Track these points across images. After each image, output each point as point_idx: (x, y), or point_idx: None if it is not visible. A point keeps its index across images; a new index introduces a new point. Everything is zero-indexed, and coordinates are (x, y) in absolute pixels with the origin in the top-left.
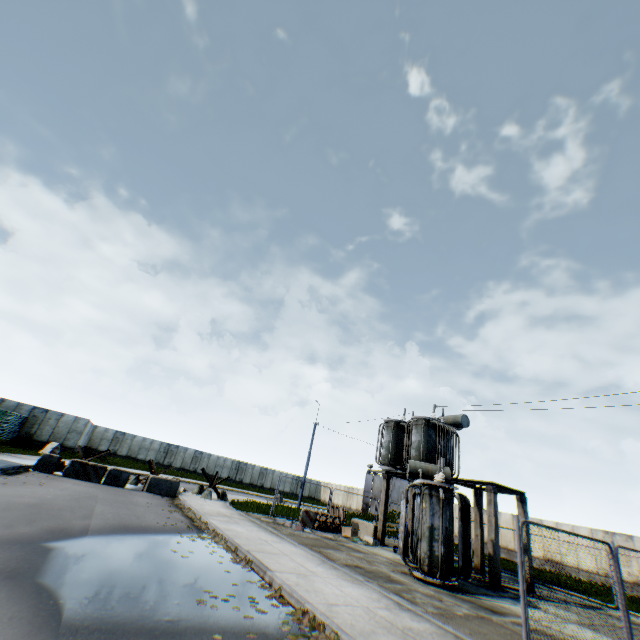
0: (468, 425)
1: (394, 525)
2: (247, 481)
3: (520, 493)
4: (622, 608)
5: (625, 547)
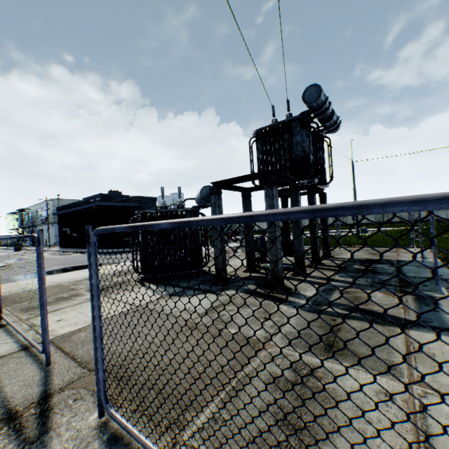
0: (319, 96)
1: None
2: (396, 220)
3: (263, 175)
4: None
5: None
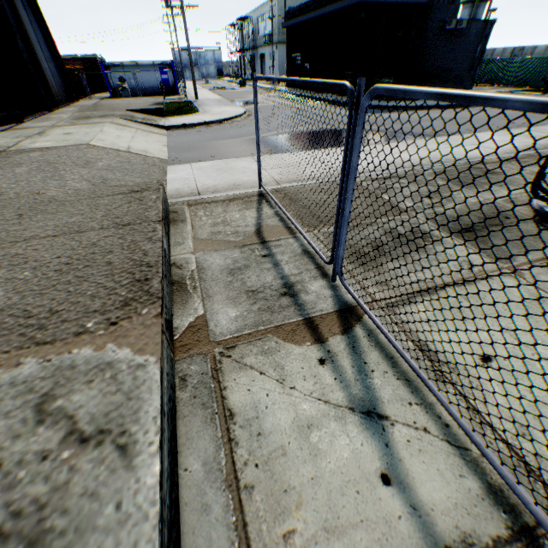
0: None
1: None
2: None
3: None
4: (337, 212)
5: (405, 92)
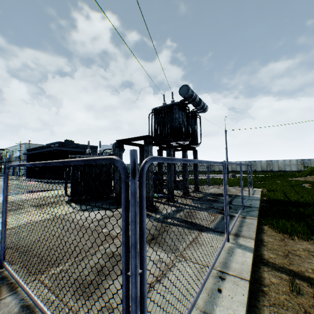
0: (188, 92)
1: (293, 179)
2: (259, 170)
3: (144, 138)
4: None
5: None
